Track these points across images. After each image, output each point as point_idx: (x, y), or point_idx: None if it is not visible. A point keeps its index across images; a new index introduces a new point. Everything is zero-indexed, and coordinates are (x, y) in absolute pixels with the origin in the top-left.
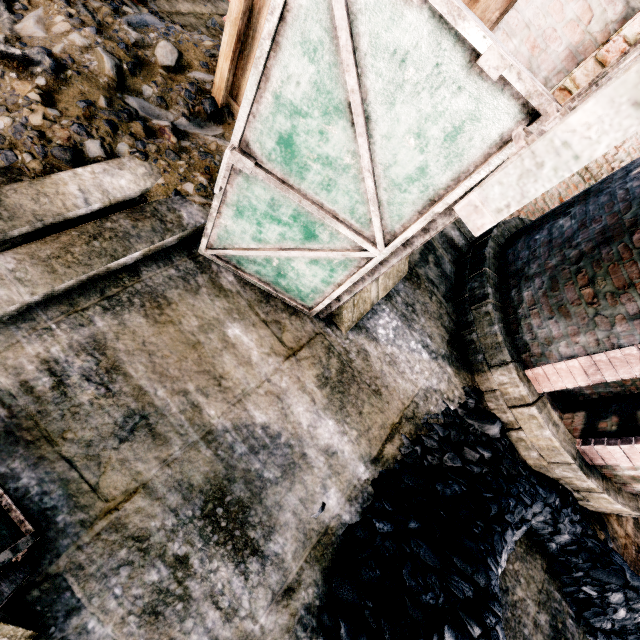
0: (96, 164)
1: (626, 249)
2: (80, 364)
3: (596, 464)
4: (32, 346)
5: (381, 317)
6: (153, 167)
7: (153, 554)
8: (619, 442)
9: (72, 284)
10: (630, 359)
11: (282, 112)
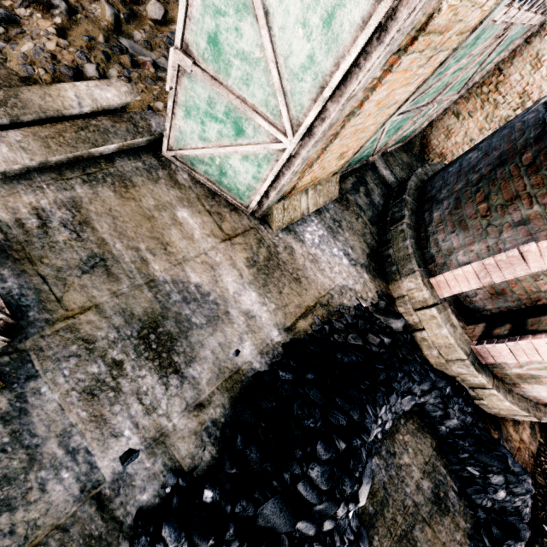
0: (91, 81)
1: (516, 168)
2: (60, 215)
3: (488, 363)
4: (27, 197)
5: (309, 225)
6: (134, 88)
7: (96, 354)
8: (506, 341)
9: (62, 159)
10: (513, 260)
11: (208, 13)
